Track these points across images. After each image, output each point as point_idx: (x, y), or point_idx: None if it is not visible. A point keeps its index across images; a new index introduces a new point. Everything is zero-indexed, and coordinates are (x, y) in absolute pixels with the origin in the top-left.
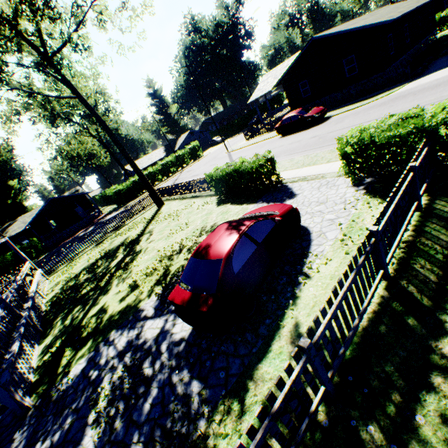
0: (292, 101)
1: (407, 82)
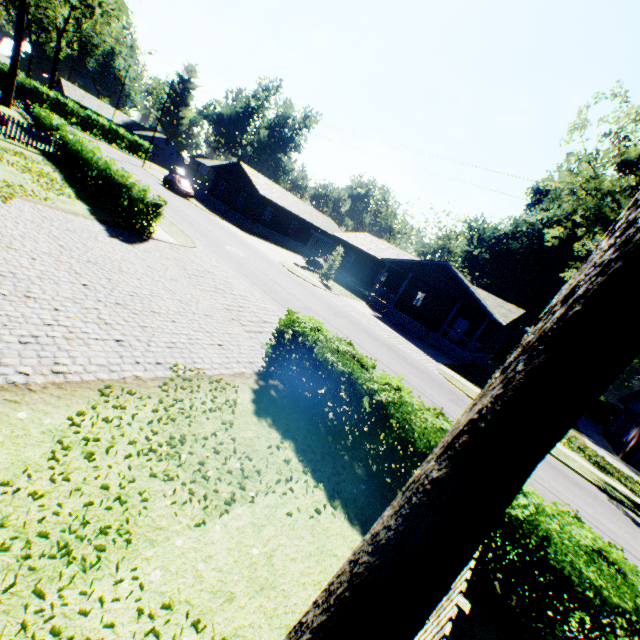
0: (213, 188)
1: (230, 223)
